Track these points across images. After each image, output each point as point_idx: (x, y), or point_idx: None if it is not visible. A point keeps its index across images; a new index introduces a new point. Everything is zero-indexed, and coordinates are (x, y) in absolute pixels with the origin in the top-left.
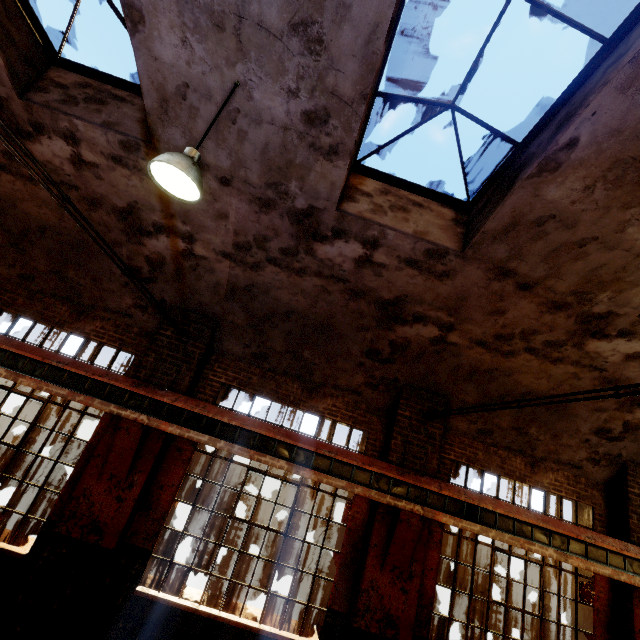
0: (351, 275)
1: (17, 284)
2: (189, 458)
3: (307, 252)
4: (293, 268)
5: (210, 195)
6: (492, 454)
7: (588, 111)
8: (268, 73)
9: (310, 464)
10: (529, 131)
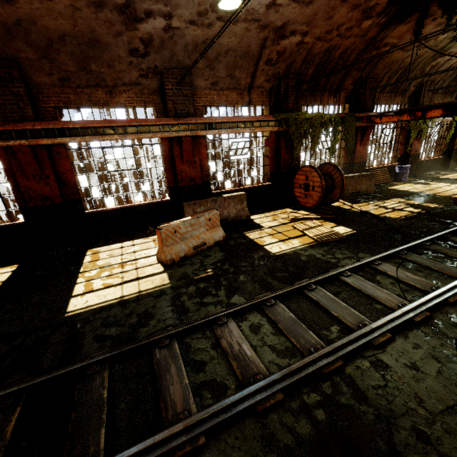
0: None
1: None
2: None
3: None
4: None
5: None
6: (80, 94)
7: None
8: None
9: None
10: None
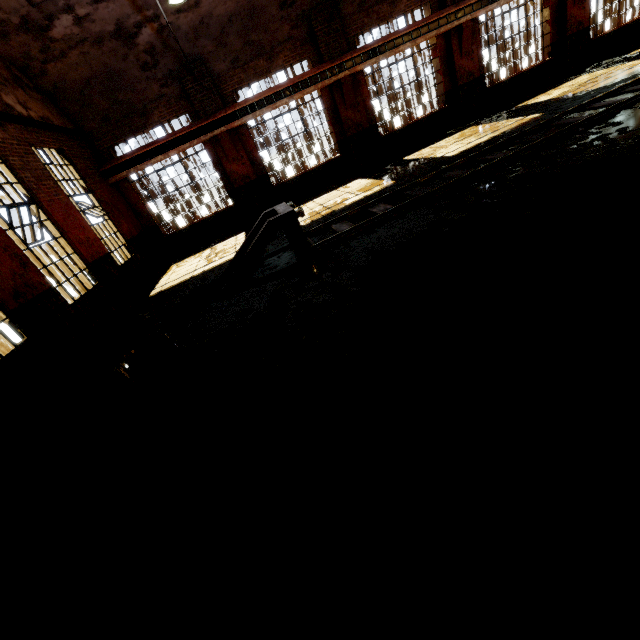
0: None
1: (357, 13)
2: (478, 30)
3: None
4: None
5: None
6: None
7: None
8: None
9: None
10: None
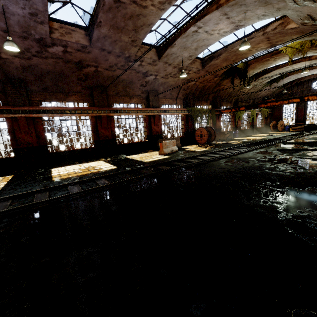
0: (63, 56)
1: None
2: (42, 123)
3: (45, 51)
4: (43, 57)
5: (1, 36)
6: (120, 98)
7: (100, 16)
8: (13, 3)
9: (76, 113)
10: (92, 12)
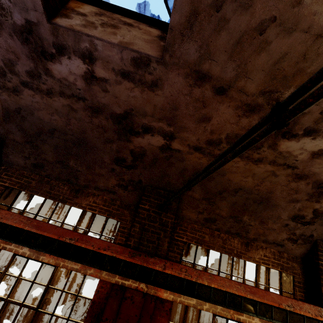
0: (86, 93)
1: None
2: None
3: (46, 73)
4: (42, 90)
5: None
6: (216, 237)
7: None
8: None
9: (52, 250)
10: None
